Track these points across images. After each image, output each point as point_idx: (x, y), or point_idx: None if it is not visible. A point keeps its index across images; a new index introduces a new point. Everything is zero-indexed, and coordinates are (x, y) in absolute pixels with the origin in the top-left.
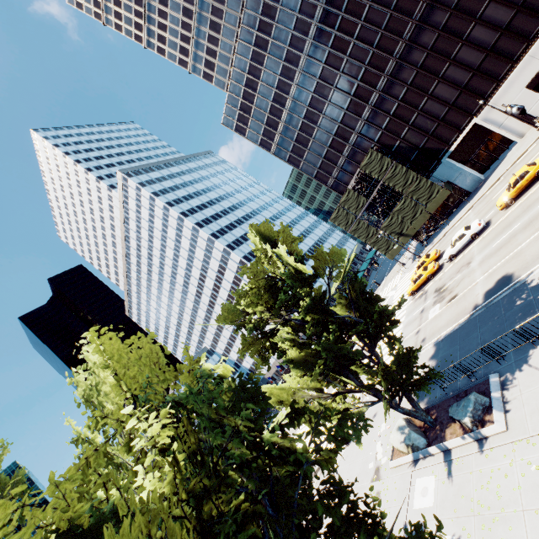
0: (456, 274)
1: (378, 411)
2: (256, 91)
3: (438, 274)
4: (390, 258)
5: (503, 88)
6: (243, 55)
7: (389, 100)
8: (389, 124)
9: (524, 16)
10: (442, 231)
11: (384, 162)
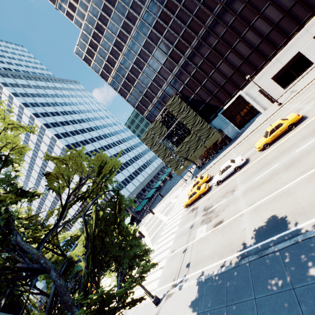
0: (222, 198)
1: None
2: (103, 34)
3: (207, 194)
4: (177, 175)
5: (259, 76)
6: (97, 5)
7: (191, 65)
8: (189, 82)
9: (276, 32)
10: (212, 161)
11: (182, 106)
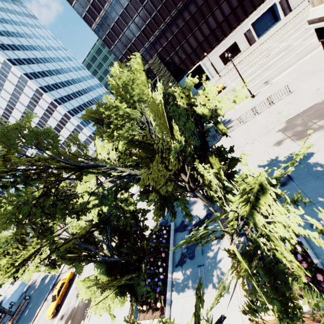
0: None
1: None
2: None
3: None
4: None
5: (212, 52)
6: None
7: (169, 32)
8: (166, 46)
9: (226, 23)
10: None
11: (161, 66)
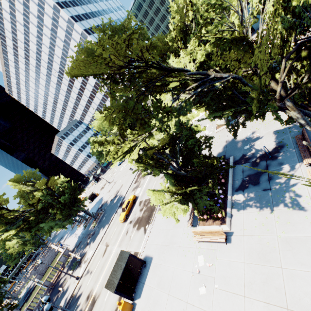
0: None
1: (202, 123)
2: None
3: None
4: None
5: None
6: None
7: None
8: None
9: None
10: None
11: None
